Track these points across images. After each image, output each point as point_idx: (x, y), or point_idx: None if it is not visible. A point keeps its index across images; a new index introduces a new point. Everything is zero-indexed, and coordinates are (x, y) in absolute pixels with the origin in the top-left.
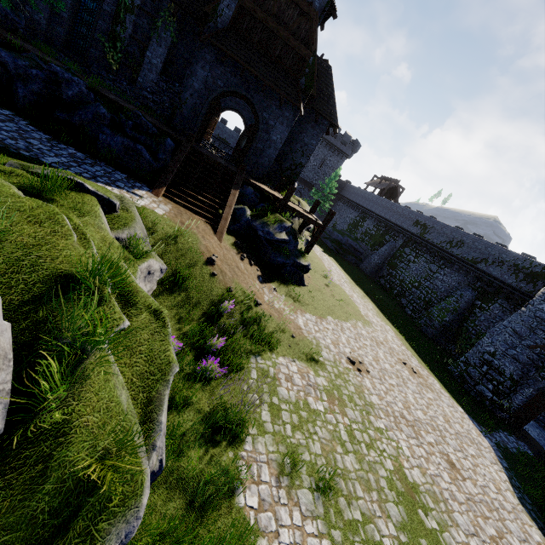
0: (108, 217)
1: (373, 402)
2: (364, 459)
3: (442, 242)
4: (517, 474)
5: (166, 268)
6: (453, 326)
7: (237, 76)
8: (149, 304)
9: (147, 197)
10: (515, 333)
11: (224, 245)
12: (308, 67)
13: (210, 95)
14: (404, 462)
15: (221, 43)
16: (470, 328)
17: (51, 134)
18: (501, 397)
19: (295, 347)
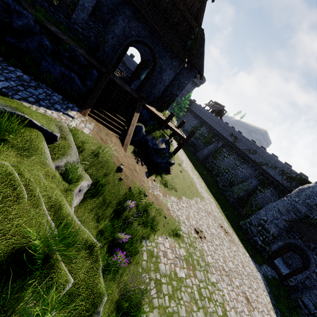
0: (50, 147)
1: (209, 261)
2: (207, 311)
3: (244, 149)
4: (273, 294)
5: (91, 182)
6: (244, 198)
7: (146, 30)
8: (85, 241)
9: (77, 117)
10: (279, 211)
11: (127, 154)
12: (194, 35)
13: (126, 41)
14: (227, 306)
15: (139, 5)
16: (253, 201)
17: (2, 55)
18: (266, 244)
19: (167, 226)
